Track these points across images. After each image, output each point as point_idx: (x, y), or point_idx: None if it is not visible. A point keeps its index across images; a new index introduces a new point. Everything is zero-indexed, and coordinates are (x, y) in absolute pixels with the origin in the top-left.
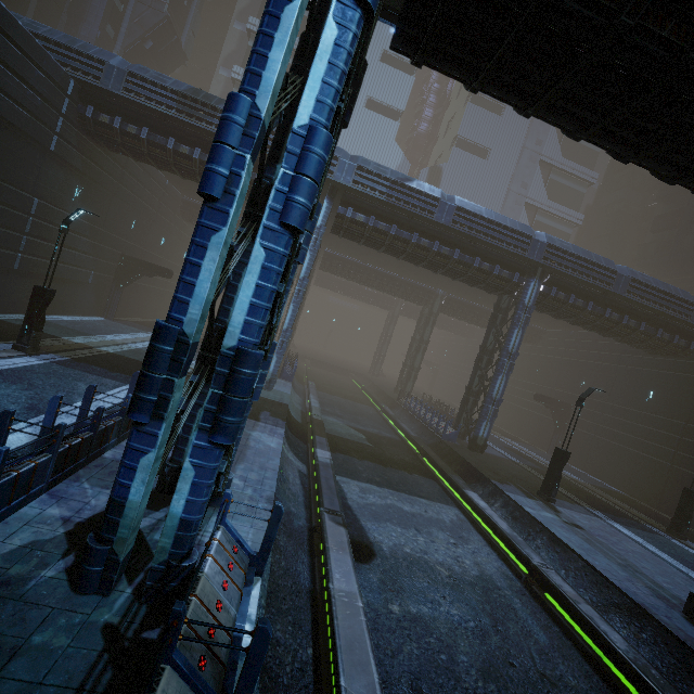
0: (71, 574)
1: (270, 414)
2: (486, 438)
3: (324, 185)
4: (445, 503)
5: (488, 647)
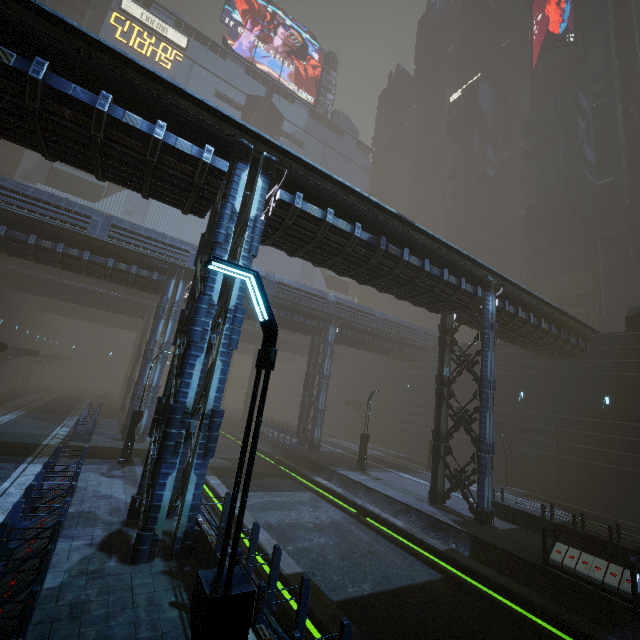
0: (123, 562)
1: None
2: (319, 440)
3: (178, 269)
4: (302, 491)
5: (342, 549)
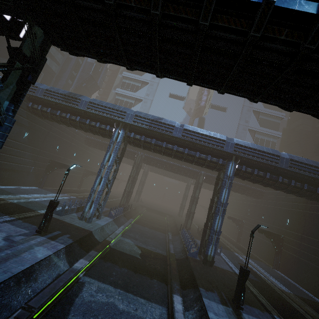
0: None
1: (68, 236)
2: (213, 256)
3: (123, 124)
4: (159, 303)
5: None
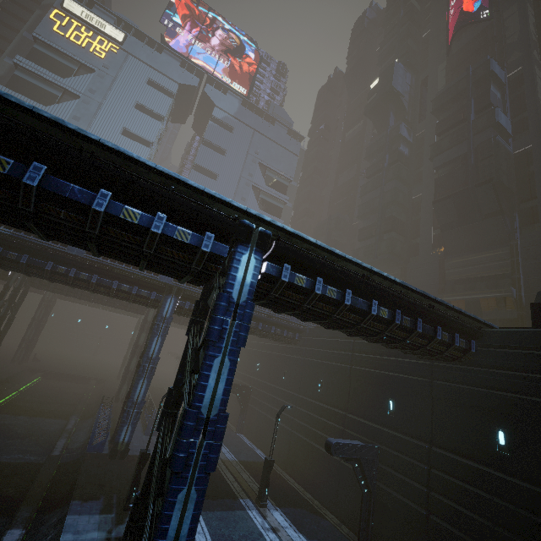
0: None
1: None
2: (128, 442)
3: None
4: None
5: None
